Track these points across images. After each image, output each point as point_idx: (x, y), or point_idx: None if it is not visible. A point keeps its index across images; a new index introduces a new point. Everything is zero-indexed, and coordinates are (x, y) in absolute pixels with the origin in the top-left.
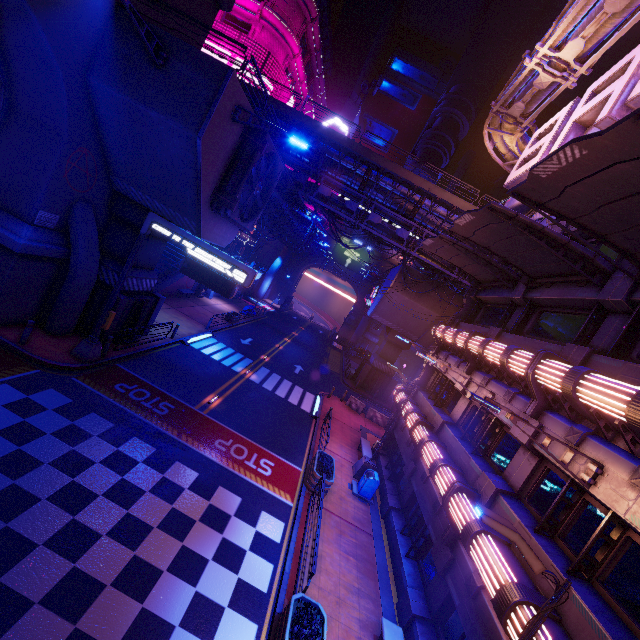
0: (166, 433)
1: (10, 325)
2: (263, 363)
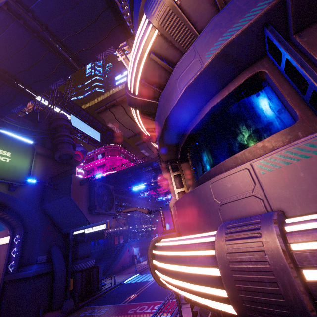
0: None
1: (37, 316)
2: None
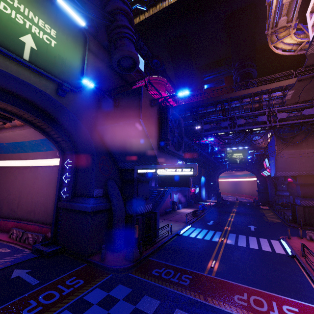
0: (195, 299)
1: (96, 253)
2: (228, 231)
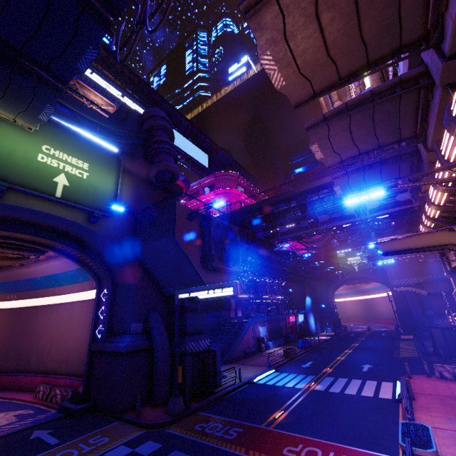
0: (234, 453)
1: (133, 408)
2: (326, 374)
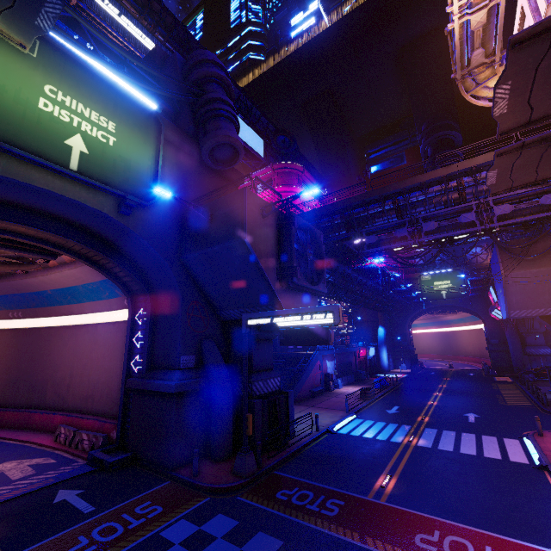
0: (345, 540)
1: (187, 463)
2: (423, 424)
